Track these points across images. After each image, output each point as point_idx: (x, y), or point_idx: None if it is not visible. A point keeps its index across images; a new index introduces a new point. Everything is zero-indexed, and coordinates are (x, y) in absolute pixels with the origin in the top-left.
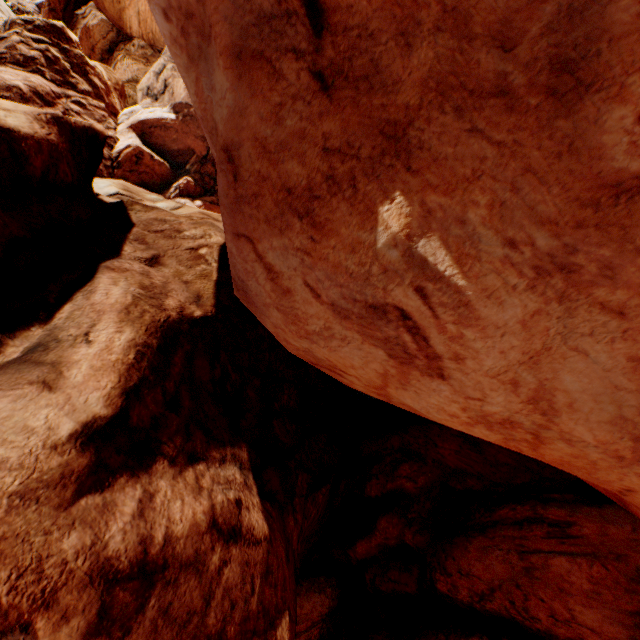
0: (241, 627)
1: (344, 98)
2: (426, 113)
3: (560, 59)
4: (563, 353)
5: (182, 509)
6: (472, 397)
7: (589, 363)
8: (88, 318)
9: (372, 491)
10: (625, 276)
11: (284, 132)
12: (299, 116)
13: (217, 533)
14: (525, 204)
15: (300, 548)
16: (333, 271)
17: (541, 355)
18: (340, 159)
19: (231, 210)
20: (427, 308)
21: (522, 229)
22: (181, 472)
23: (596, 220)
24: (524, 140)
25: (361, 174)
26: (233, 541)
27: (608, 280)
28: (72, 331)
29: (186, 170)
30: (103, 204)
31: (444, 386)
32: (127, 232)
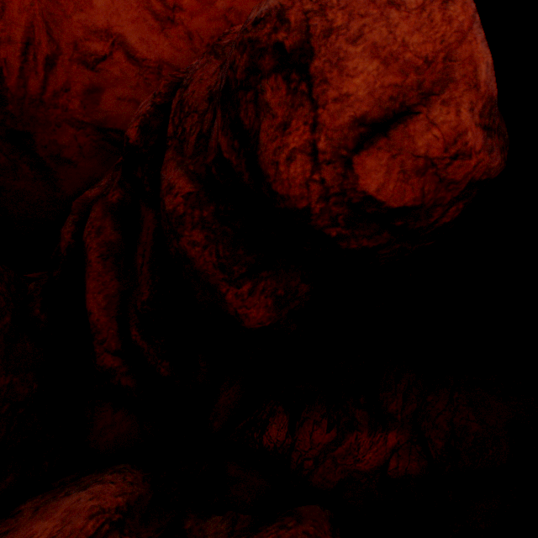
0: None
1: None
2: None
3: None
4: None
5: None
6: None
7: None
8: None
9: (66, 236)
10: None
11: None
12: None
13: None
14: None
15: None
16: None
17: None
18: None
19: None
20: None
21: None
22: None
23: None
24: None
25: None
26: None
27: None
28: None
29: None
30: None
31: None
32: None
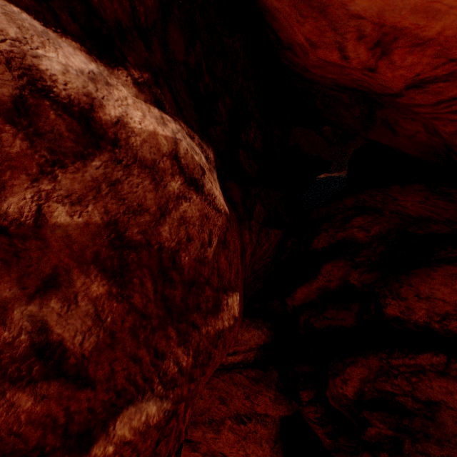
0: (195, 265)
1: None
2: None
3: None
4: None
5: (142, 119)
6: None
7: None
8: None
9: (319, 244)
10: None
11: None
12: None
13: (178, 168)
14: None
15: (249, 276)
16: None
17: None
18: None
19: None
20: None
21: None
22: (146, 103)
23: None
24: None
25: None
26: (194, 189)
27: None
28: None
29: None
30: None
31: None
32: None
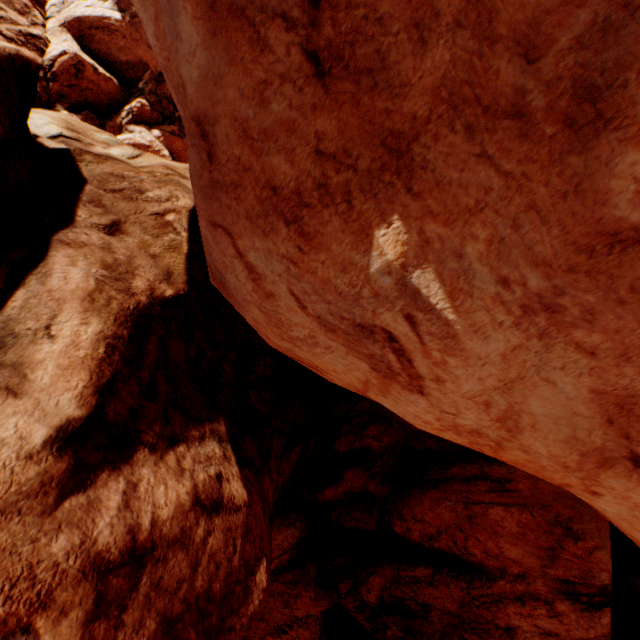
0: (225, 582)
1: (342, 92)
2: (434, 128)
3: (585, 83)
4: (535, 382)
5: (166, 493)
6: (447, 411)
7: (556, 392)
8: (47, 308)
9: (341, 448)
10: (603, 322)
11: (269, 118)
12: (288, 102)
13: (201, 509)
14: (523, 243)
15: (274, 498)
16: (321, 286)
17: (515, 382)
18: (335, 167)
19: (206, 194)
20: (415, 334)
21: (517, 268)
22: (162, 457)
23: (588, 266)
24: (533, 174)
25: (357, 189)
26: (216, 513)
27: (587, 323)
28: (30, 324)
29: (139, 89)
30: (45, 152)
31: (422, 400)
32: (79, 191)
